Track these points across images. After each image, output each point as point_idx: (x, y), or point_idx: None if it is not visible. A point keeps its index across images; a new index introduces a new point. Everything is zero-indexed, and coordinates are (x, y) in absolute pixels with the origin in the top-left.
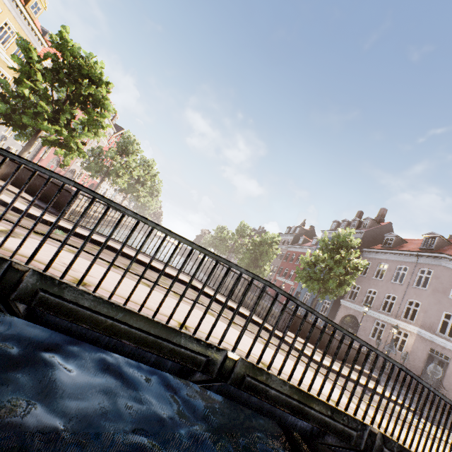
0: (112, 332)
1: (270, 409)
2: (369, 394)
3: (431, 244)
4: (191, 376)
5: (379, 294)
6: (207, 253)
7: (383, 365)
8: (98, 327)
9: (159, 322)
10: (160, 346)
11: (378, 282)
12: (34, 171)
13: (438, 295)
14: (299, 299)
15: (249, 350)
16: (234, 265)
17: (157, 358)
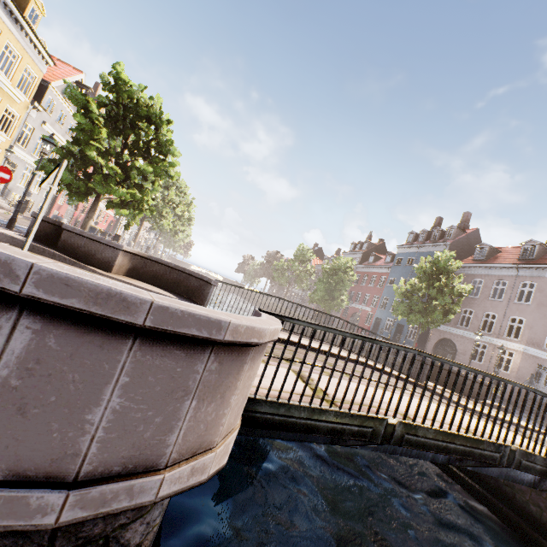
0: (446, 451)
1: (507, 473)
2: (521, 430)
3: (530, 253)
4: (458, 462)
5: (476, 313)
6: (497, 379)
7: None
8: (438, 450)
9: (471, 436)
10: (473, 453)
11: (473, 300)
12: (390, 349)
13: (543, 309)
14: (381, 326)
15: (522, 441)
16: (513, 382)
17: (433, 453)
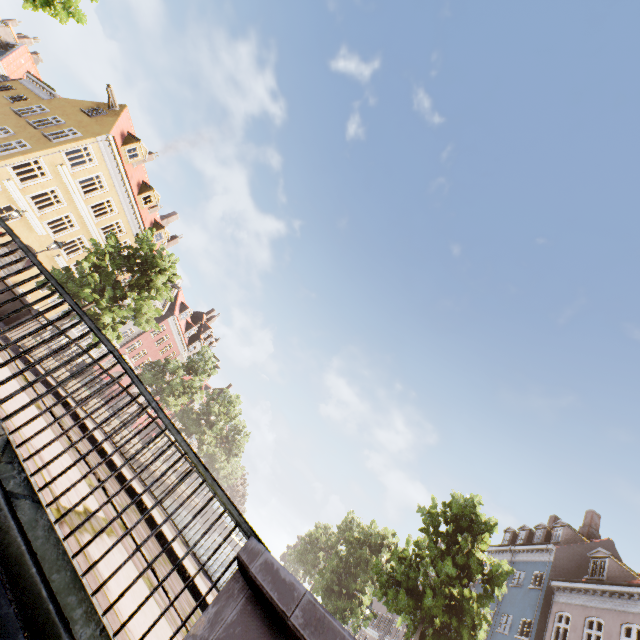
0: None
1: None
2: None
3: None
4: None
5: None
6: None
7: (90, 346)
8: None
9: None
10: None
11: None
12: None
13: None
14: None
15: None
16: None
17: None
